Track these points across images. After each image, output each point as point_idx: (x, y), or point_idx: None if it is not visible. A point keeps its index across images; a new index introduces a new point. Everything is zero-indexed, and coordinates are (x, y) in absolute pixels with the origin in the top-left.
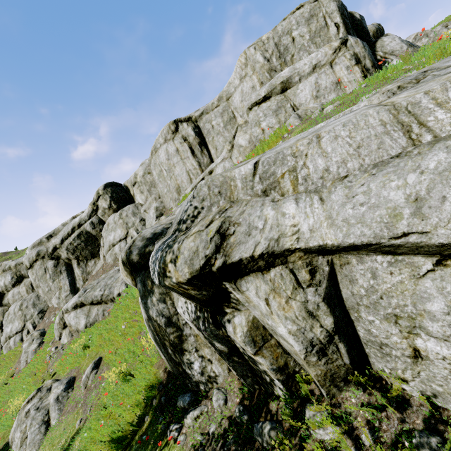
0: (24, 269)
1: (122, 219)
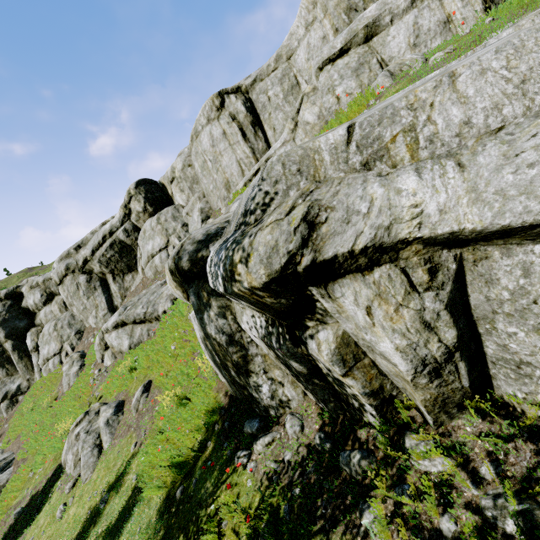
0: (53, 285)
1: (160, 225)
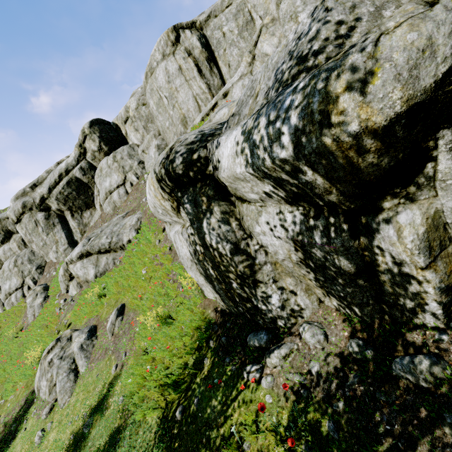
0: (10, 224)
1: (117, 162)
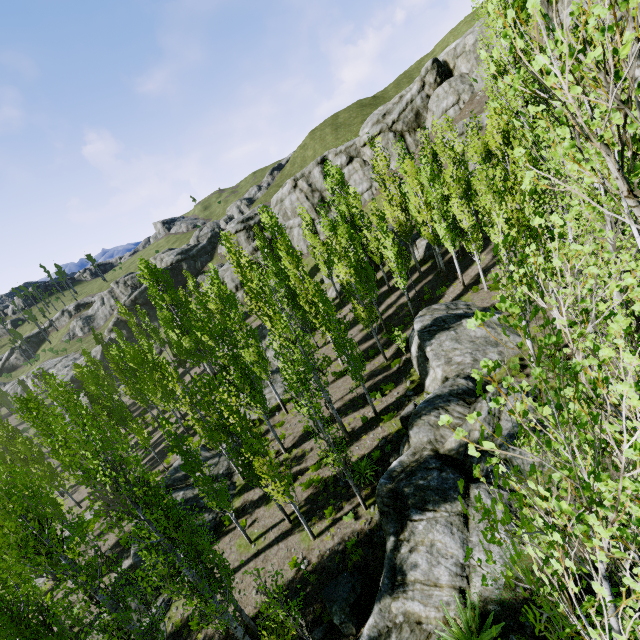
0: (353, 151)
1: (452, 88)
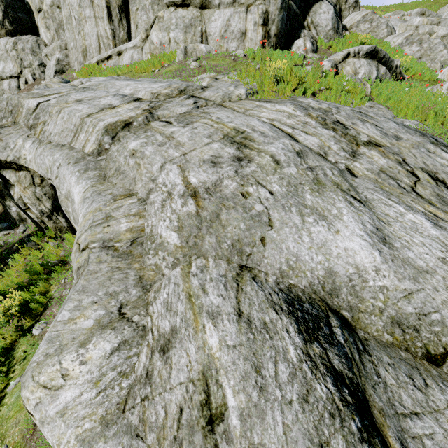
0: None
1: (16, 51)
